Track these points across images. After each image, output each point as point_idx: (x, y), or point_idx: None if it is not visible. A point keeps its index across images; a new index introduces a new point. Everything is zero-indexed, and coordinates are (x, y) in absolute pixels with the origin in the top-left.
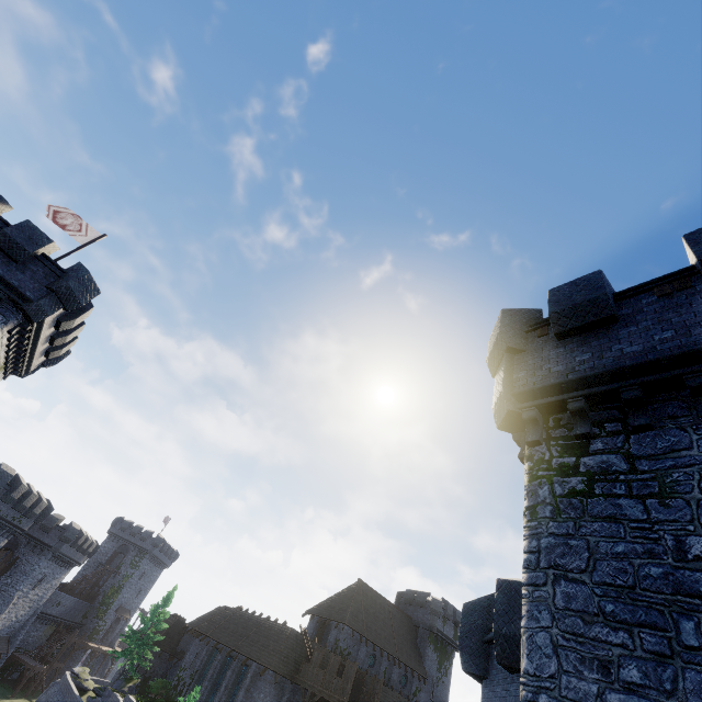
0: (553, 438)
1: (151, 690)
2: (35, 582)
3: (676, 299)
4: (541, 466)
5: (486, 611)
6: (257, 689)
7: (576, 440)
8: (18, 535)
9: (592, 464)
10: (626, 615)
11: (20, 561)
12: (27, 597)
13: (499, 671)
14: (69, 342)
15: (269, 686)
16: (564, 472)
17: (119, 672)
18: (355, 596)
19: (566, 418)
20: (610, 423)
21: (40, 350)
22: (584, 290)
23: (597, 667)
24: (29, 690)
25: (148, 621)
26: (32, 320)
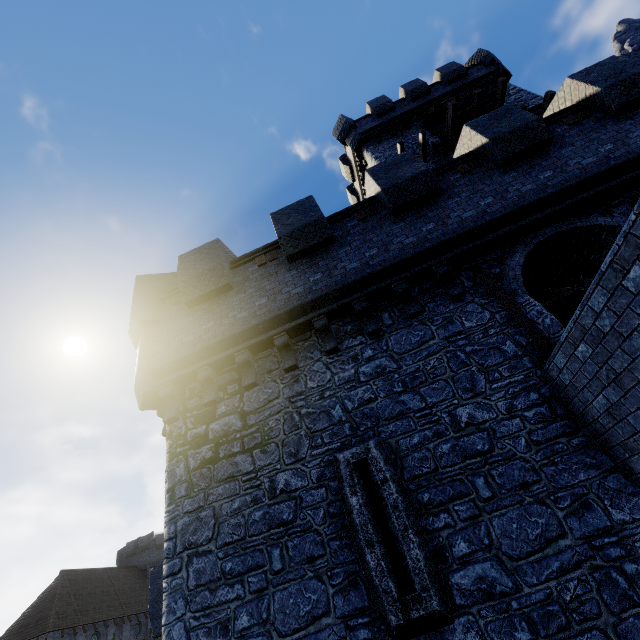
0: (189, 409)
1: None
2: None
3: (269, 269)
4: (178, 443)
5: None
6: None
7: (206, 407)
8: None
9: (218, 429)
10: (240, 567)
11: None
12: None
13: None
14: None
15: None
16: (197, 443)
17: None
18: (60, 592)
19: (199, 386)
20: (231, 385)
21: None
22: (205, 258)
23: (220, 631)
24: None
25: None
26: None
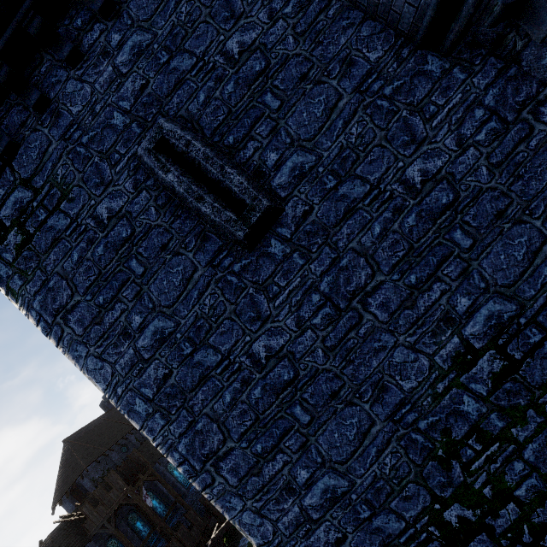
0: None
1: None
2: None
3: None
4: None
5: None
6: None
7: None
8: None
9: (10, 212)
10: (111, 293)
11: None
12: None
13: None
14: None
15: None
16: None
17: None
18: (73, 449)
19: None
20: None
21: None
22: None
23: (124, 339)
24: None
25: None
26: None
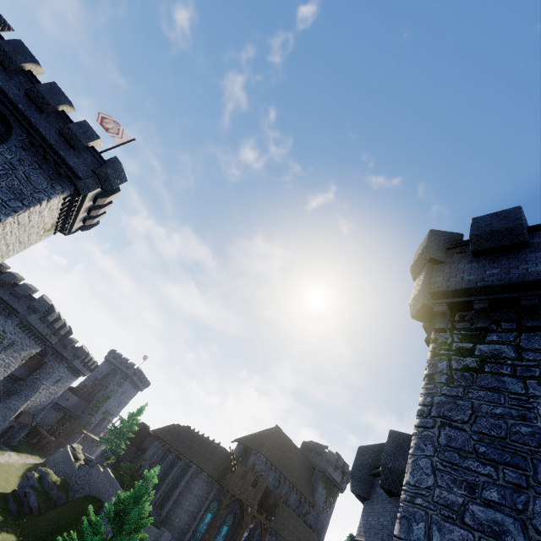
0: (456, 328)
1: (122, 469)
2: (54, 381)
3: None
4: (443, 347)
5: (375, 454)
6: (194, 483)
7: (475, 332)
8: (47, 347)
9: (486, 350)
10: (495, 456)
11: (46, 364)
12: (48, 390)
13: (379, 495)
14: (100, 215)
15: (202, 482)
16: (461, 353)
17: (102, 452)
18: (272, 436)
19: (470, 315)
20: (506, 323)
21: (80, 217)
22: (503, 220)
23: (465, 487)
24: (42, 452)
25: (125, 422)
26: (80, 193)
